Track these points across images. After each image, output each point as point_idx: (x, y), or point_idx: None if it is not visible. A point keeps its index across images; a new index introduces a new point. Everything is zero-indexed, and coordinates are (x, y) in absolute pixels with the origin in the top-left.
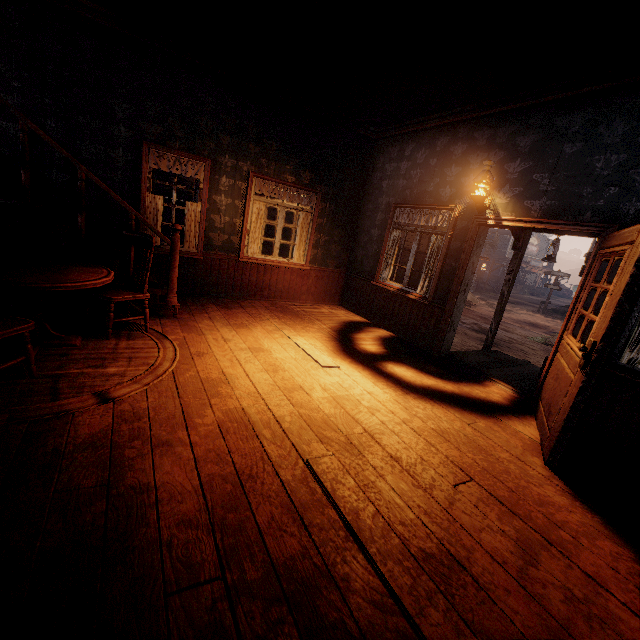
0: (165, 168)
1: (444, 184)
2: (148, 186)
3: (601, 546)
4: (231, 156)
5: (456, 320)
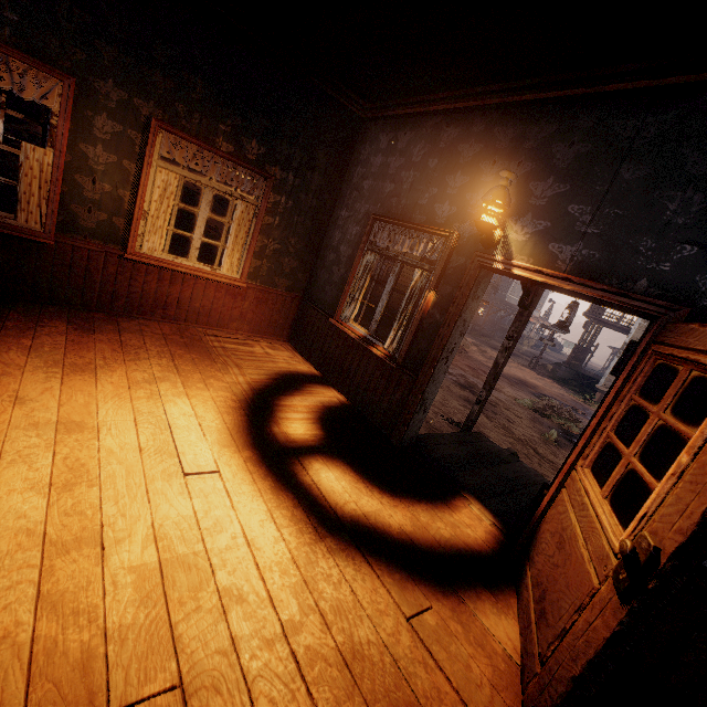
0: None
1: (443, 198)
2: None
3: None
4: (119, 83)
5: (430, 397)
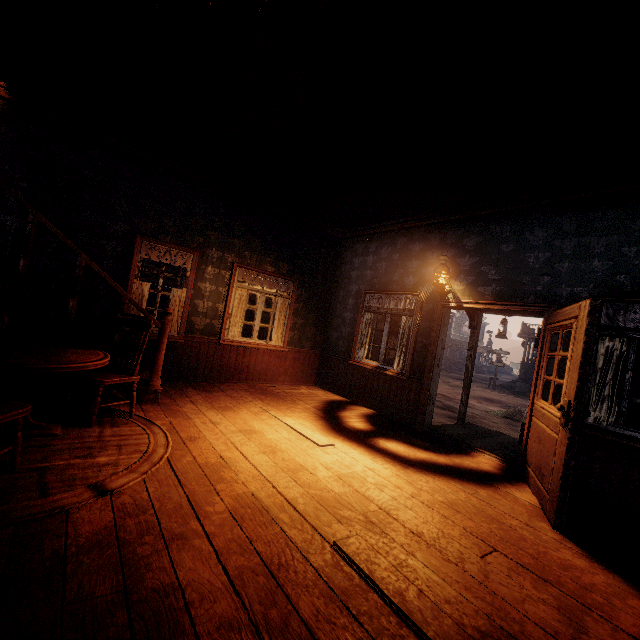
0: (155, 258)
1: (407, 274)
2: (137, 273)
3: (633, 605)
4: (218, 249)
5: (434, 393)
